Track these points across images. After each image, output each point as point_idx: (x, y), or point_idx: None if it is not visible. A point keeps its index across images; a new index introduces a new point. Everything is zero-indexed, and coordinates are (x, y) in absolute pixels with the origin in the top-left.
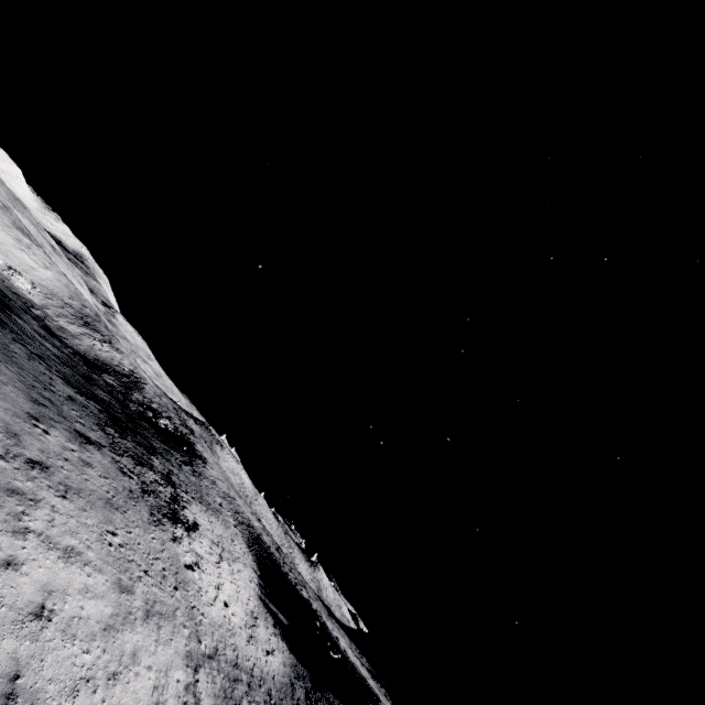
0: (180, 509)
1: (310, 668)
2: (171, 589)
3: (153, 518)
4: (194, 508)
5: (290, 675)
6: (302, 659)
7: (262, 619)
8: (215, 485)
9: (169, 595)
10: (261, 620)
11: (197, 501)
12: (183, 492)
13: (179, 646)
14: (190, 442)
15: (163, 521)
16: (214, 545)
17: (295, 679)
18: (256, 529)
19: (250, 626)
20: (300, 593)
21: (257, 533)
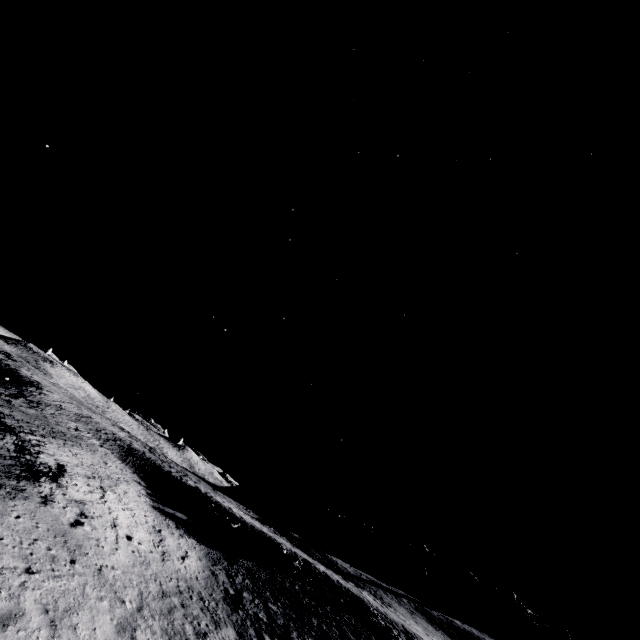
0: (34, 458)
1: (220, 548)
2: (68, 568)
3: (5, 490)
4: (50, 448)
5: (208, 566)
6: (211, 543)
7: (165, 528)
8: (62, 410)
9: (68, 577)
10: (165, 530)
11: (50, 437)
12: (28, 435)
13: (105, 629)
14: (10, 369)
15: (20, 486)
16: (90, 480)
17: (213, 566)
18: (124, 440)
19: (158, 543)
20: (187, 484)
21: (127, 444)
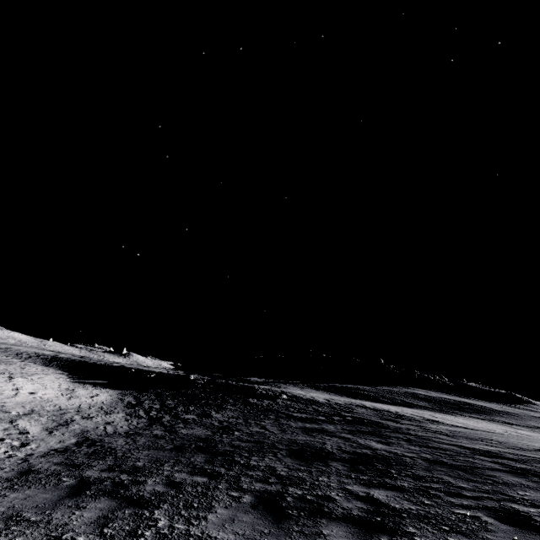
0: None
1: (134, 389)
2: None
3: None
4: None
5: (118, 397)
6: (126, 389)
7: (80, 388)
8: None
9: None
10: (79, 389)
11: None
12: None
13: None
14: None
15: None
16: None
17: (123, 396)
18: (48, 355)
19: (68, 394)
20: (111, 366)
21: (51, 356)
